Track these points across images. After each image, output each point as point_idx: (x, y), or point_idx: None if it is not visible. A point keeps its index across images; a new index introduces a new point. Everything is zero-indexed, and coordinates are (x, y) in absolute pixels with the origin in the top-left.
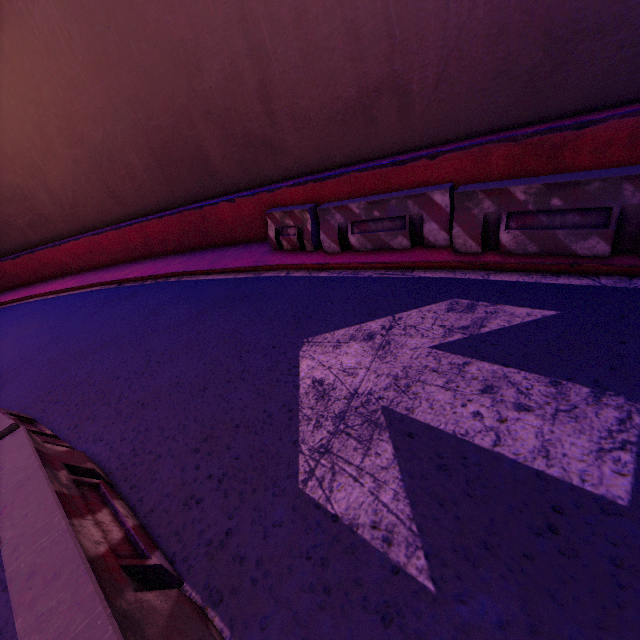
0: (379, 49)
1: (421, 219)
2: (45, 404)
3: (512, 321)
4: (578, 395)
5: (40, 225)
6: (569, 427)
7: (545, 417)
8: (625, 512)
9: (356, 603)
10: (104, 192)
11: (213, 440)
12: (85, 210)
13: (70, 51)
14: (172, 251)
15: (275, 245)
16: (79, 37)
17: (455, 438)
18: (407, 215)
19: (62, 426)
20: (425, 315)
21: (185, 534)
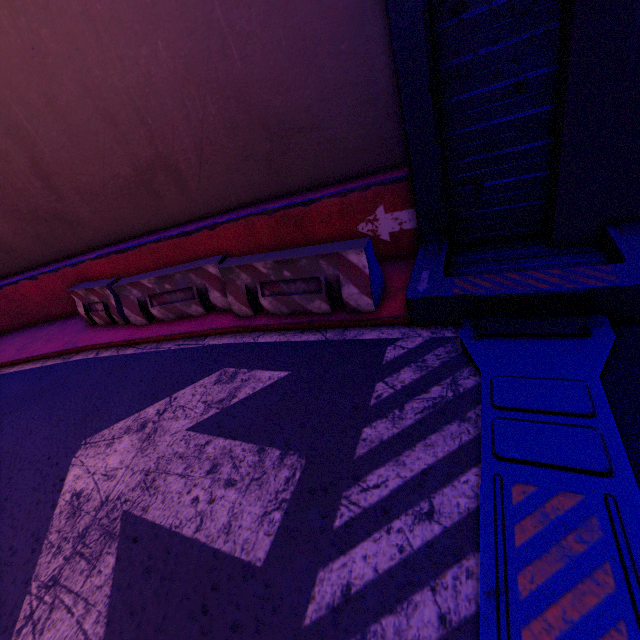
0: (139, 134)
1: (207, 288)
2: None
3: (256, 387)
4: (271, 460)
5: None
6: (253, 496)
7: (241, 489)
8: (258, 573)
9: None
10: None
11: None
12: None
13: None
14: None
15: (89, 321)
16: None
17: (169, 532)
18: (194, 286)
19: None
20: (196, 391)
21: None
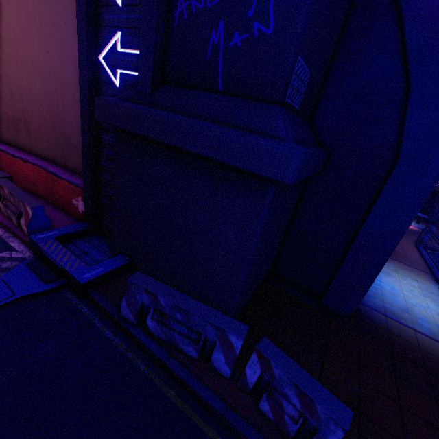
0: (20, 105)
1: None
2: None
3: None
4: None
5: None
6: None
7: None
8: None
9: None
10: None
11: None
12: None
13: None
14: None
15: None
16: None
17: None
18: None
19: None
20: None
21: None
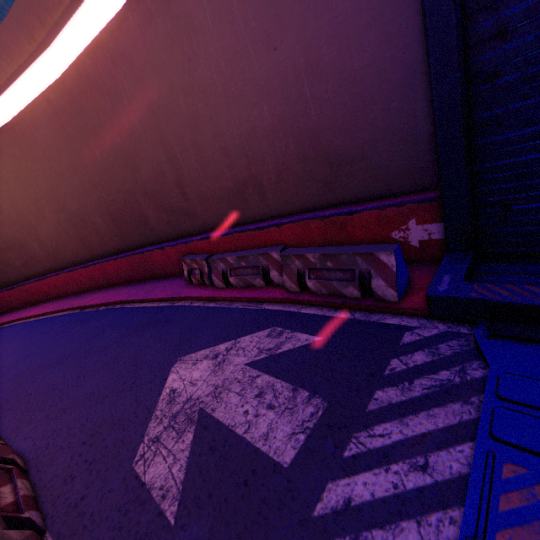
0: (242, 162)
1: (269, 268)
2: (2, 411)
3: (296, 345)
4: (301, 397)
5: (31, 265)
6: (286, 419)
7: (278, 413)
8: (284, 471)
9: (132, 535)
10: (78, 241)
11: (97, 435)
12: (64, 254)
13: (58, 157)
14: (124, 282)
15: (188, 280)
16: (64, 150)
17: (227, 428)
18: (260, 265)
19: (8, 428)
20: (253, 339)
21: (58, 500)
